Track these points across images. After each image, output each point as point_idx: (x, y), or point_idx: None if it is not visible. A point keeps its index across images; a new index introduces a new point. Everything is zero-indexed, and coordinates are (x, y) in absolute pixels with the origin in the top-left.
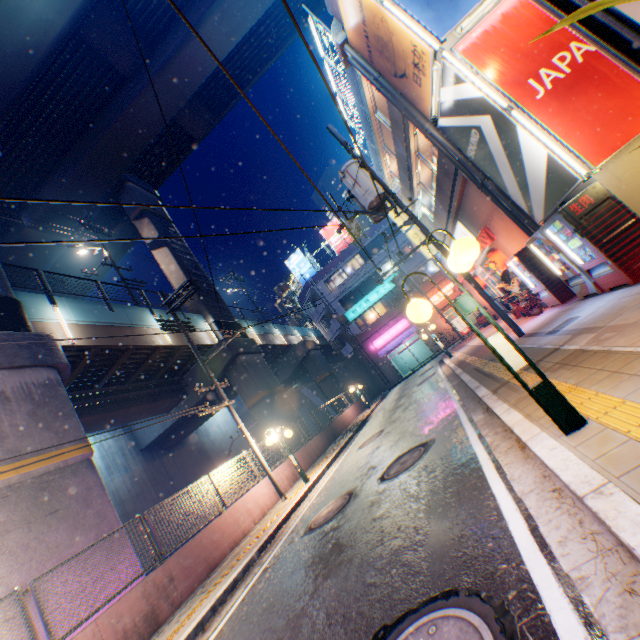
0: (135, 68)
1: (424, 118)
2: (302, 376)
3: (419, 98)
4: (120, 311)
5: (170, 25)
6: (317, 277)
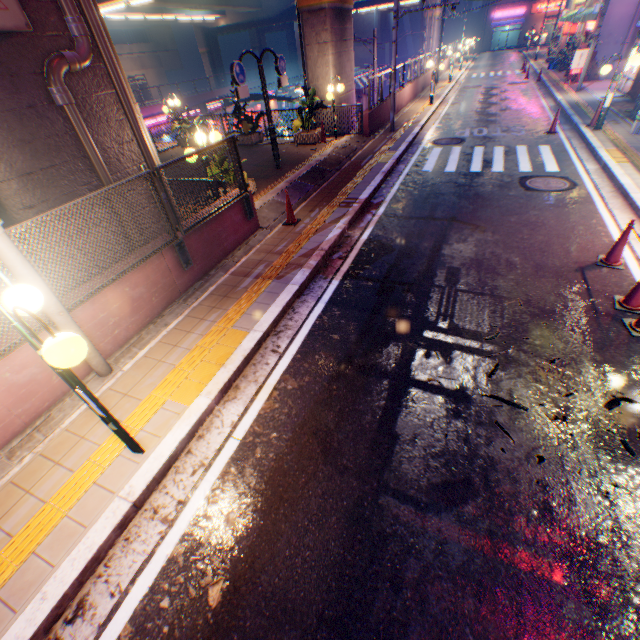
0: None
1: None
2: None
3: None
4: None
5: None
6: None
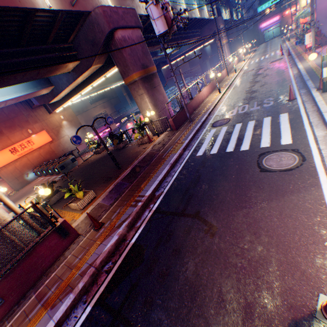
0: None
1: None
2: None
3: None
4: (220, 9)
5: None
6: None
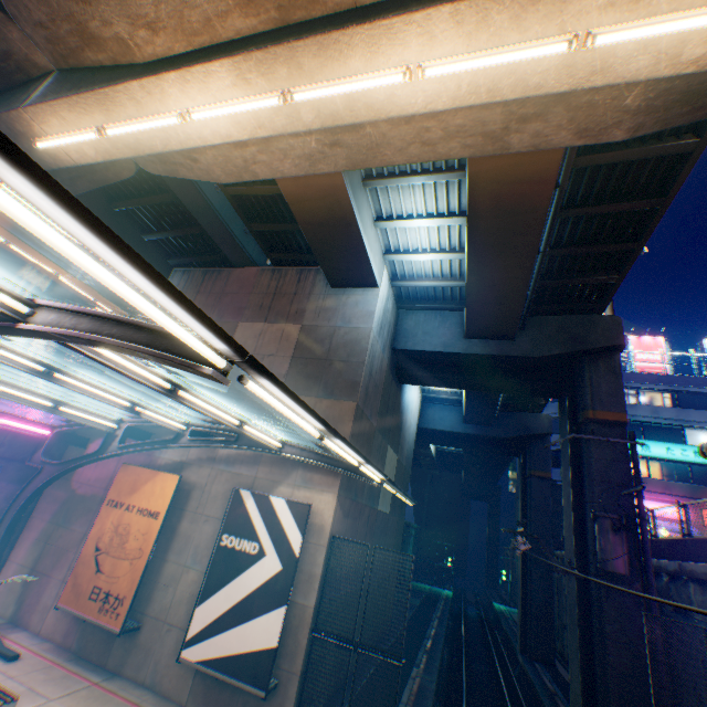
0: None
1: None
2: (510, 451)
3: None
4: None
5: None
6: None
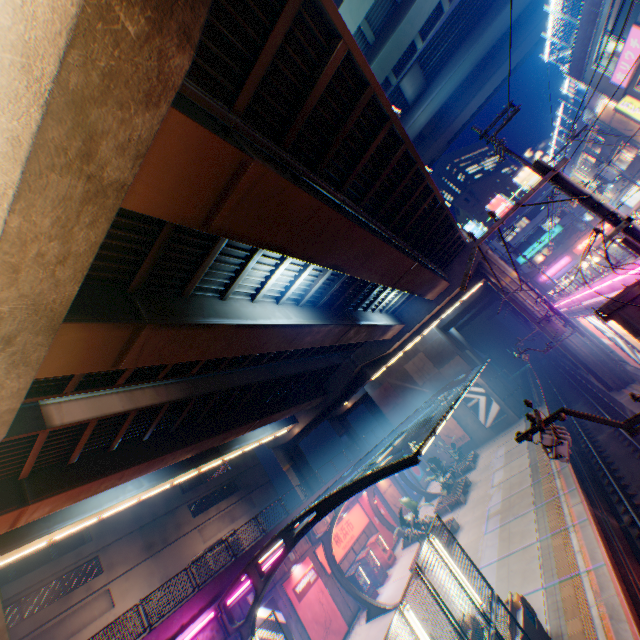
0: (429, 133)
1: (635, 143)
2: (492, 302)
3: (635, 138)
4: None
5: (448, 108)
6: (489, 238)
